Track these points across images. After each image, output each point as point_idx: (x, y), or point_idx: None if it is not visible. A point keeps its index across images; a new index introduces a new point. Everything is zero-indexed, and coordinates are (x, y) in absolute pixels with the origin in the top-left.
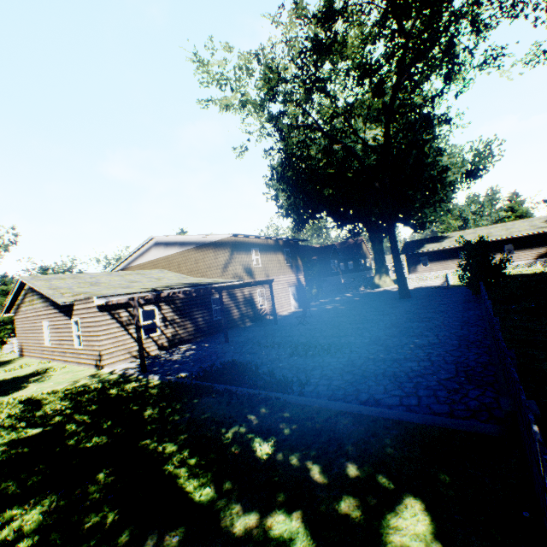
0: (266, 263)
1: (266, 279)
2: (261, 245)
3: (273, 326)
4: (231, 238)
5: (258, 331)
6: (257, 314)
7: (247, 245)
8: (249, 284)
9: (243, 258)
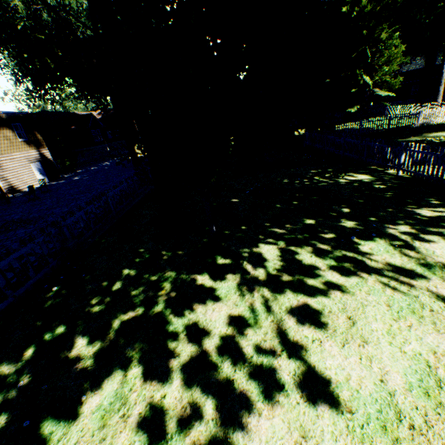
0: None
1: None
2: None
3: (4, 206)
4: None
5: None
6: None
7: None
8: None
9: None
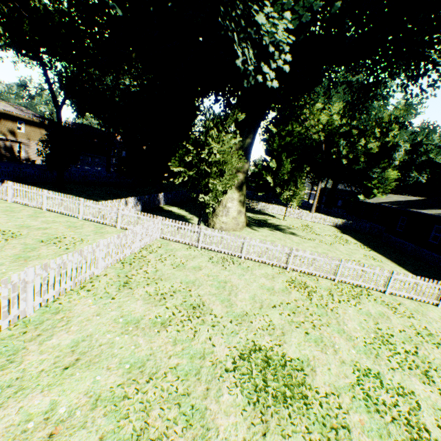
0: (30, 132)
1: (16, 141)
2: (28, 121)
3: (17, 164)
4: (1, 110)
5: (5, 163)
6: (13, 157)
7: (15, 118)
8: (2, 139)
9: (9, 124)
